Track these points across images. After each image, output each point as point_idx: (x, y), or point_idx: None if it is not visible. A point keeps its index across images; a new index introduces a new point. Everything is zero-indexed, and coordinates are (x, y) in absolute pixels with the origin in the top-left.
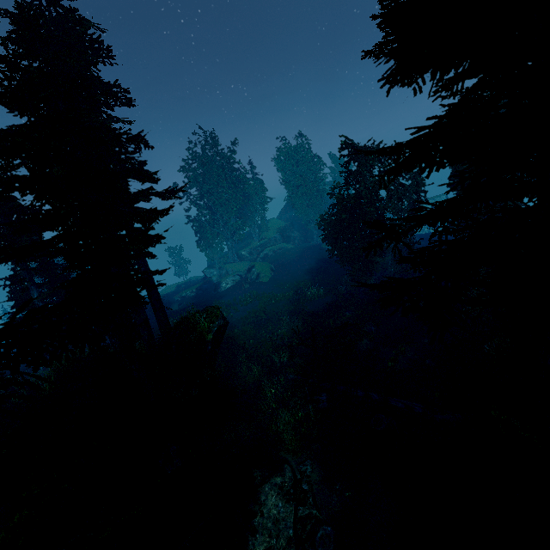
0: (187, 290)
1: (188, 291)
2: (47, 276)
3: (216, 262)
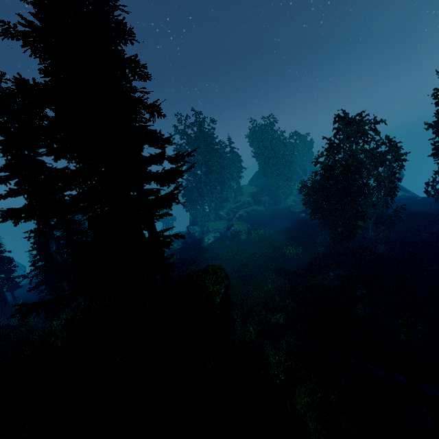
0: (174, 243)
1: (175, 244)
2: (65, 230)
3: (199, 220)
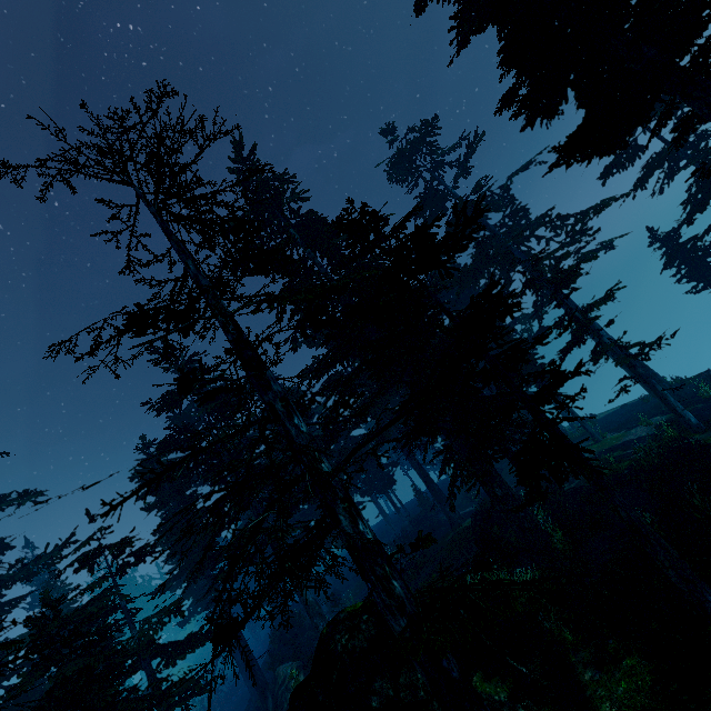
0: None
1: None
2: None
3: None
